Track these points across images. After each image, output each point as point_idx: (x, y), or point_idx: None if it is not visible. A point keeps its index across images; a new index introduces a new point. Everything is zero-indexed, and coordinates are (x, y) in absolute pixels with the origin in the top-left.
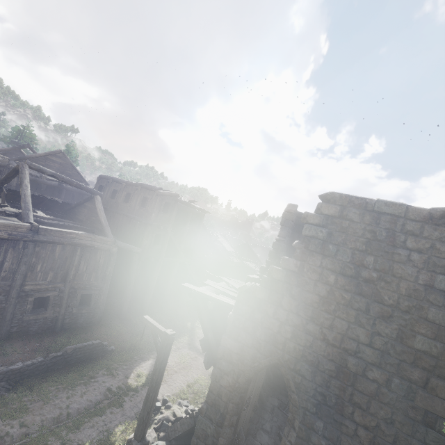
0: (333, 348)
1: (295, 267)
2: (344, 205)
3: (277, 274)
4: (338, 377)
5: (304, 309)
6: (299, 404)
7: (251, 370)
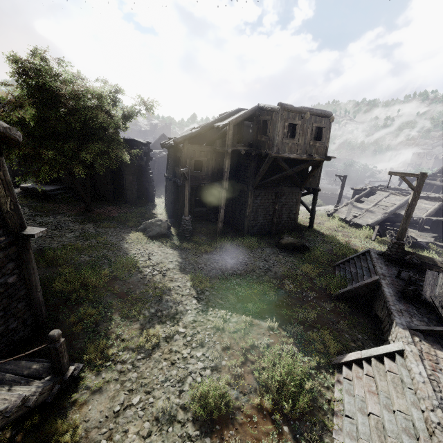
0: None
1: None
2: None
3: None
4: None
5: None
6: None
7: None
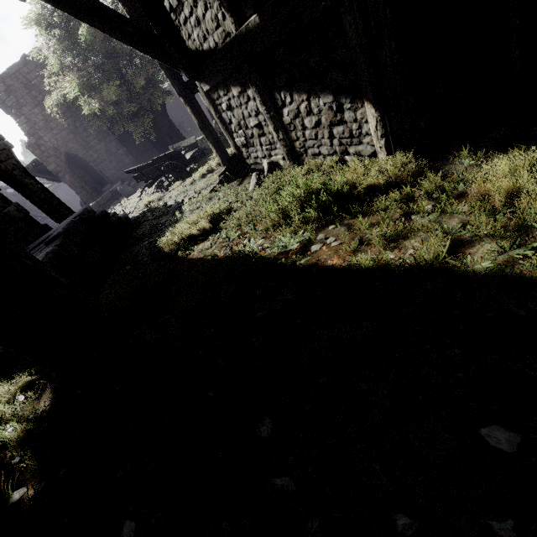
0: (65, 130)
1: (26, 120)
2: (3, 81)
3: (26, 129)
4: (76, 136)
5: (46, 129)
6: (83, 155)
7: (65, 165)
